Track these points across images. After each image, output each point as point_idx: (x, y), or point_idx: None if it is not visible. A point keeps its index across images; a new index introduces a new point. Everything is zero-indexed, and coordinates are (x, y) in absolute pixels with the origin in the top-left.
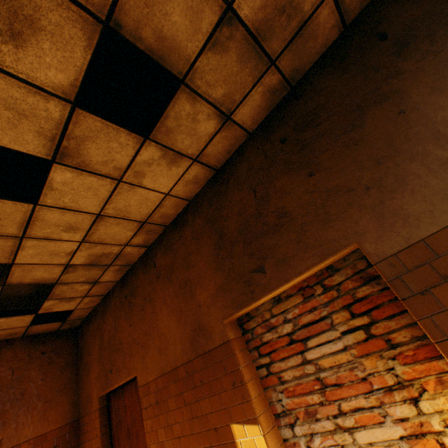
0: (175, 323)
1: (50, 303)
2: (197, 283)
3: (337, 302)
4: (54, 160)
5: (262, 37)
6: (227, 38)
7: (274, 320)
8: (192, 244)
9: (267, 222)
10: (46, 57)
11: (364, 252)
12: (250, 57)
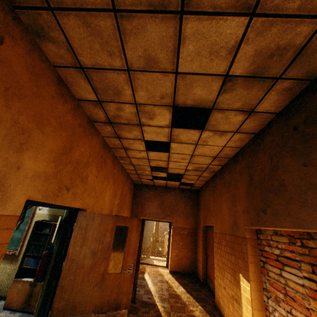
0: (227, 213)
1: (184, 180)
2: (237, 199)
3: (307, 257)
4: (170, 141)
5: (259, 73)
6: (231, 85)
7: (272, 242)
8: (238, 176)
9: (273, 184)
10: (159, 119)
11: None
12: (253, 84)
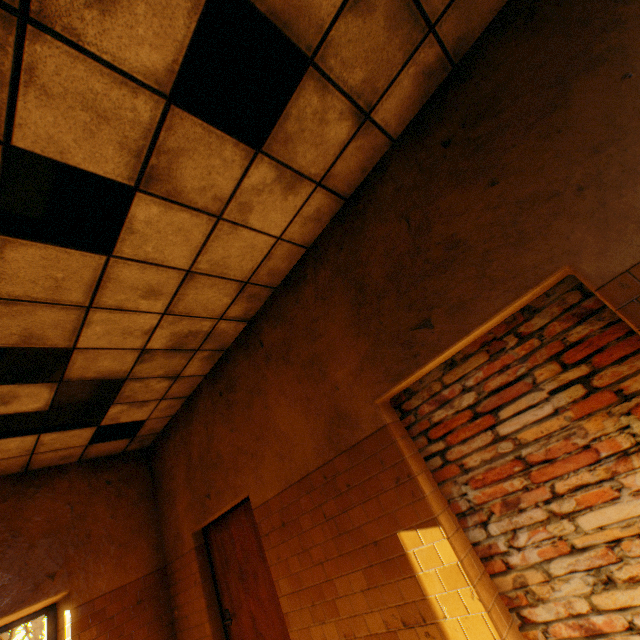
0: (300, 417)
1: (117, 409)
2: (329, 357)
3: (539, 354)
4: (137, 187)
5: None
6: None
7: (446, 393)
8: (316, 307)
9: (430, 258)
10: (139, 27)
11: (580, 275)
12: (402, 20)
